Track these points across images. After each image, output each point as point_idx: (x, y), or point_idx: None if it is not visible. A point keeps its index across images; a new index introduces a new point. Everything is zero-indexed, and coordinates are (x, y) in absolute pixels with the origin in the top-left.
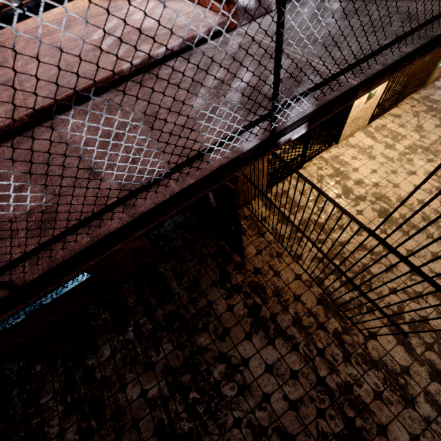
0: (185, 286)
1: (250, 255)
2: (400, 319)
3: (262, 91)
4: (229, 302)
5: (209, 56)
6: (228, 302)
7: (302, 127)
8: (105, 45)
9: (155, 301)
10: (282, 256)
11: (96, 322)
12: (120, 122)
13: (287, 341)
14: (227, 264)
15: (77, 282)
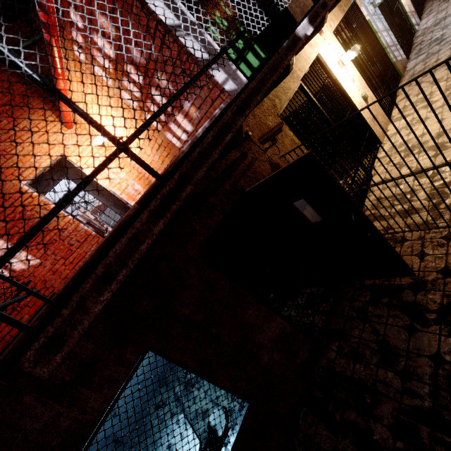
0: (375, 362)
1: (414, 265)
2: None
3: None
4: None
5: None
6: None
7: (307, 25)
8: None
9: (356, 415)
10: None
11: None
12: None
13: None
14: (400, 296)
15: (237, 426)
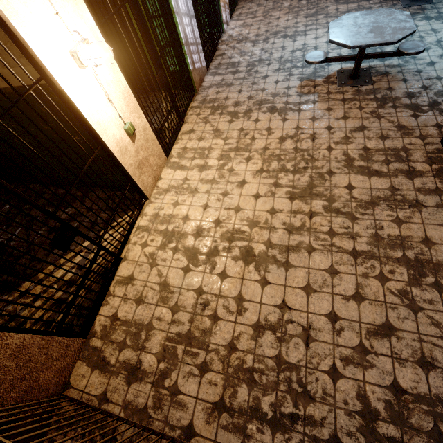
0: None
1: None
2: (375, 420)
3: None
4: None
5: None
6: None
7: None
8: None
9: None
10: None
11: None
12: None
13: None
14: None
15: None
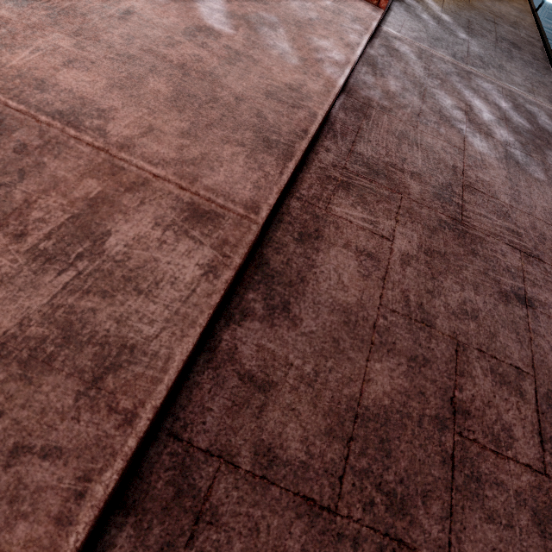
0: None
1: None
2: None
3: (519, 126)
4: None
5: (400, 69)
6: None
7: None
8: (219, 22)
9: None
10: None
11: None
12: (431, 194)
13: None
14: None
15: None
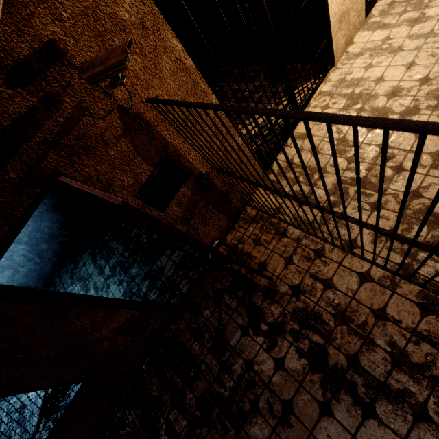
0: (208, 347)
1: (277, 270)
2: None
3: None
4: (275, 355)
5: None
6: (273, 354)
7: None
8: None
9: (180, 381)
10: (325, 253)
11: (125, 430)
12: None
13: (399, 404)
14: (252, 296)
15: (70, 398)
